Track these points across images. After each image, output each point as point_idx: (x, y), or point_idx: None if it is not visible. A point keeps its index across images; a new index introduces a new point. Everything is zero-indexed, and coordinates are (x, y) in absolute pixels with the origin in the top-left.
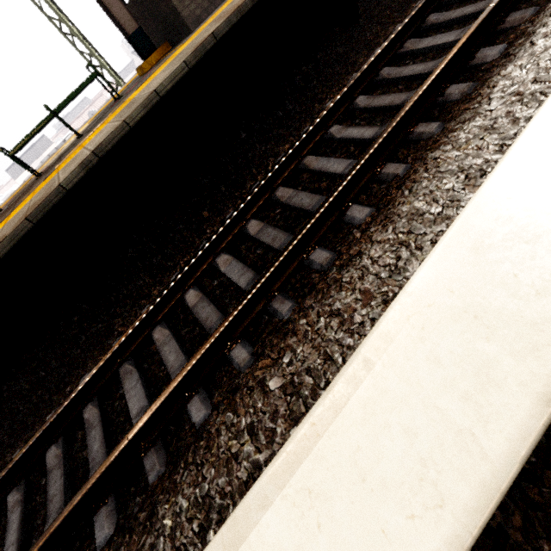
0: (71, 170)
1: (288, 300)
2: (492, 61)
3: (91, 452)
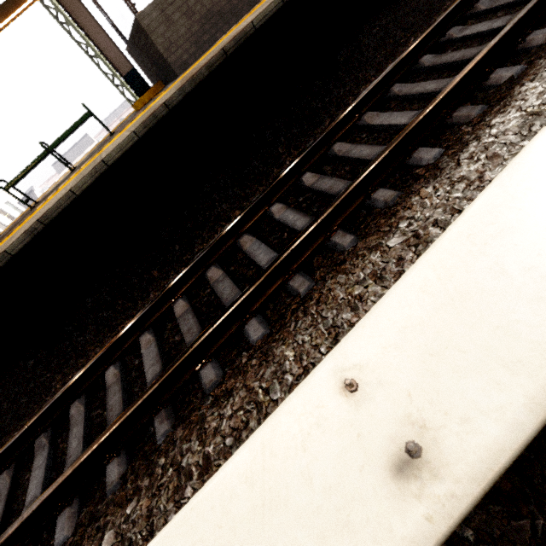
0: (20, 234)
1: (167, 421)
2: (425, 166)
3: None
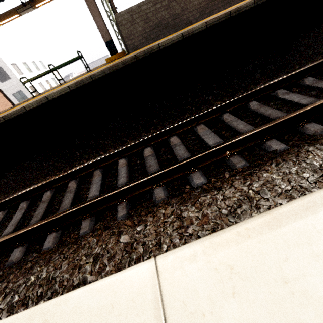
0: None
1: None
2: (191, 187)
3: None
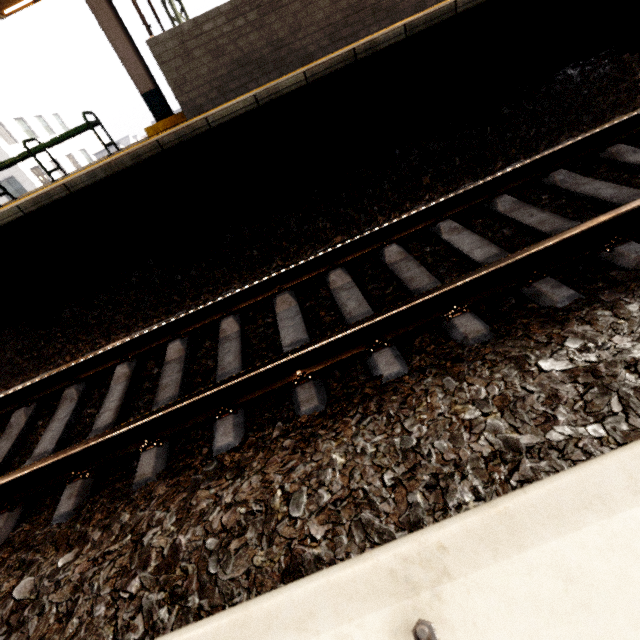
0: None
1: None
2: (208, 453)
3: None
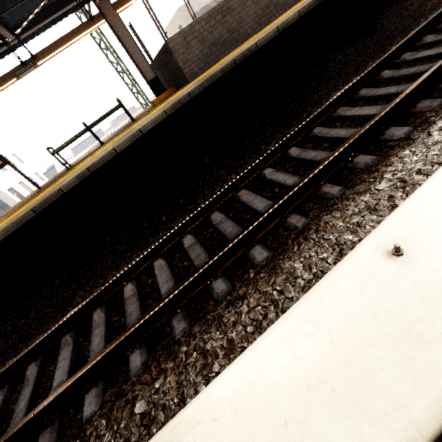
0: (71, 178)
1: (184, 321)
2: (397, 140)
3: (17, 409)
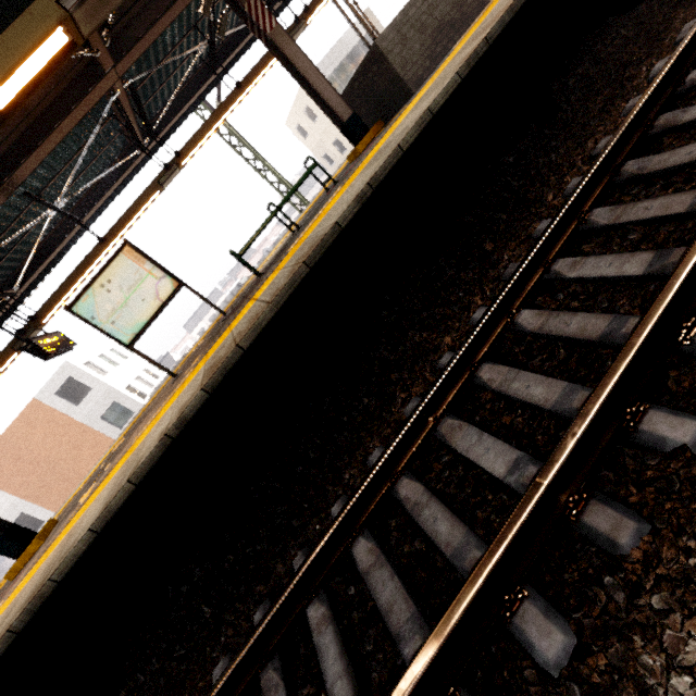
0: (341, 210)
1: None
2: None
3: (437, 535)
